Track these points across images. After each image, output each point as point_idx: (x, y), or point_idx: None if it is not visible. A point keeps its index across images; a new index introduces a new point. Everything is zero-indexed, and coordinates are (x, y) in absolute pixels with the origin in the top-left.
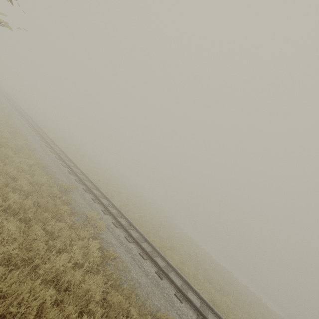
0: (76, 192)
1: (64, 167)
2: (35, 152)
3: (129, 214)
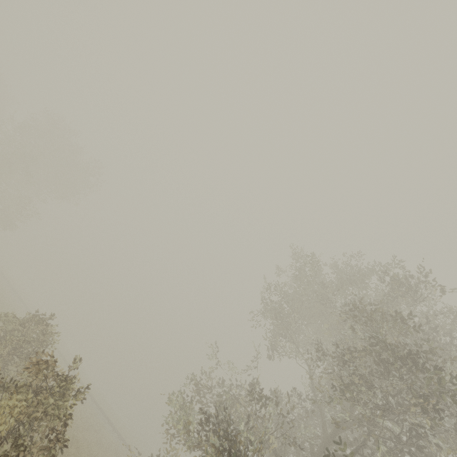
0: None
1: None
2: None
3: None
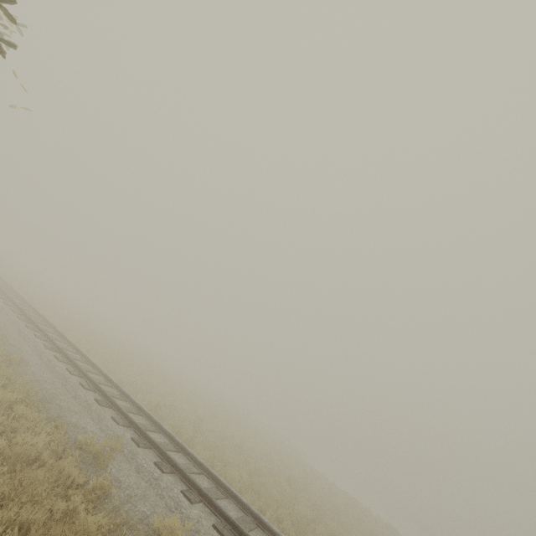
0: (117, 455)
1: (87, 390)
2: (21, 368)
3: (231, 476)
